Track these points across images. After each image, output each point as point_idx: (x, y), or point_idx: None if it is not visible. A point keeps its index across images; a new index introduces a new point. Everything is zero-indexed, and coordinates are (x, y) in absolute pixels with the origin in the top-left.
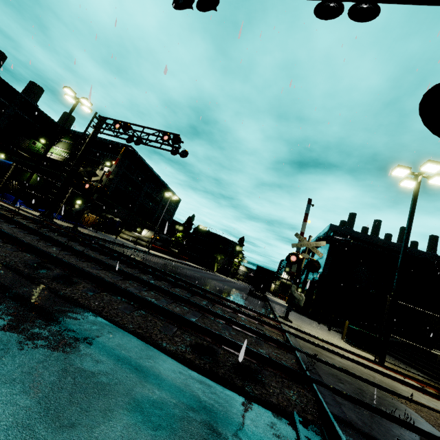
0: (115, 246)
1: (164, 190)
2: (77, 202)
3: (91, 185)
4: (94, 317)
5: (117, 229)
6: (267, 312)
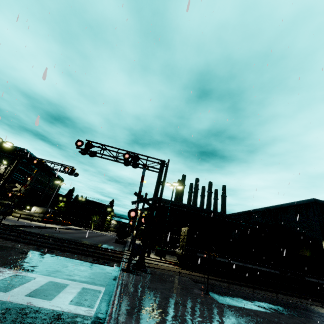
0: (26, 228)
1: (51, 175)
2: None
3: (12, 193)
4: (67, 258)
5: (11, 211)
6: (122, 249)
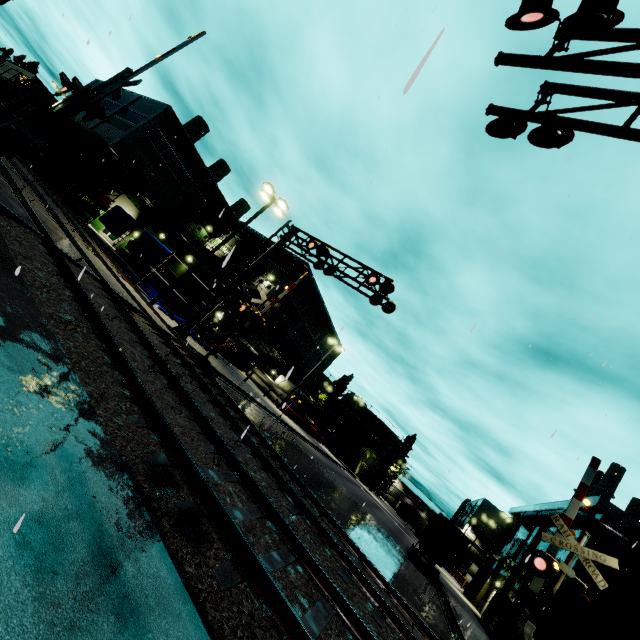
0: (243, 398)
1: (326, 331)
2: (217, 314)
3: (248, 307)
4: None
5: (249, 364)
6: (450, 634)
